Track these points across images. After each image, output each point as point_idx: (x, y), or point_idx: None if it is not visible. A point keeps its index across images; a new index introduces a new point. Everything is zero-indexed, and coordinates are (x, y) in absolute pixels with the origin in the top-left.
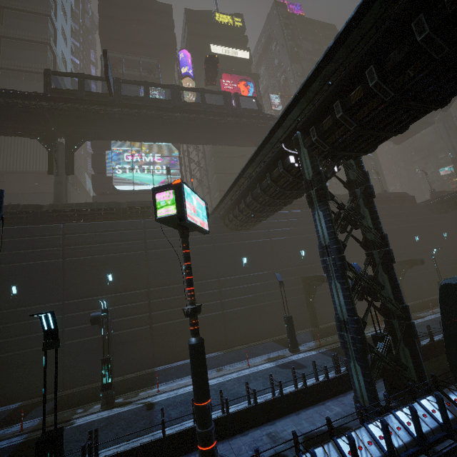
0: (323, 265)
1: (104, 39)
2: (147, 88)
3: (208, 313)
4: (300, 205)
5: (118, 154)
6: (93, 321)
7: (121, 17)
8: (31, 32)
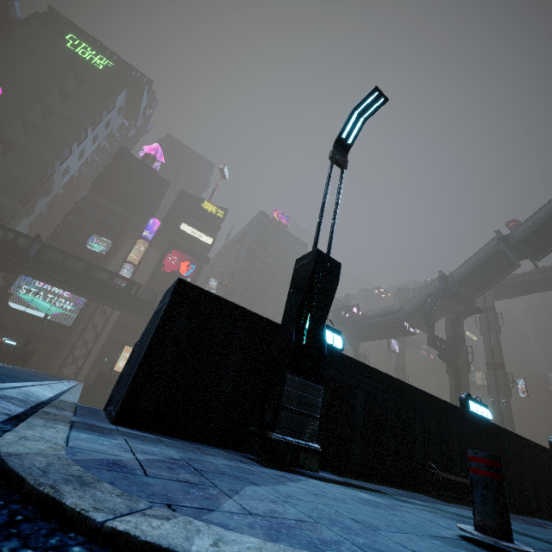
0: None
1: (95, 186)
2: (67, 258)
3: None
4: None
5: None
6: None
7: (121, 177)
8: (46, 150)
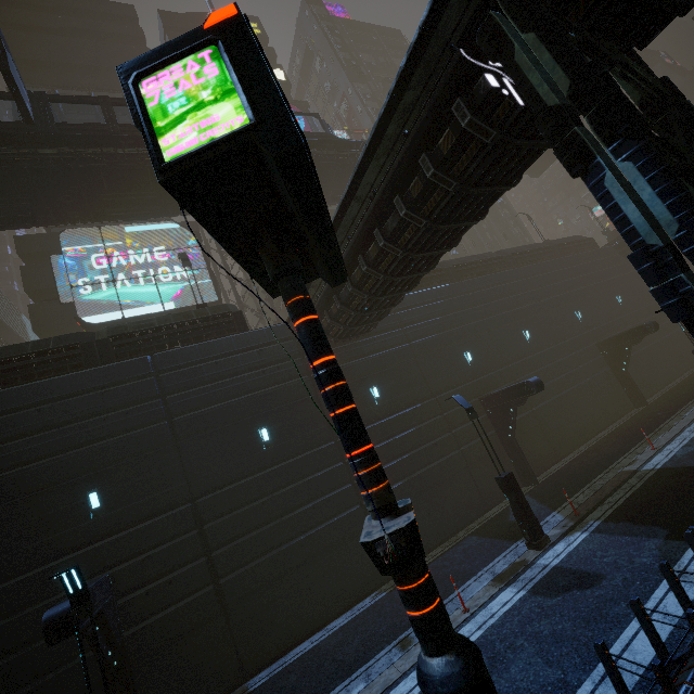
0: (667, 301)
1: None
2: (108, 107)
3: (334, 515)
4: (440, 277)
5: (79, 258)
6: (51, 634)
7: (40, 25)
8: None
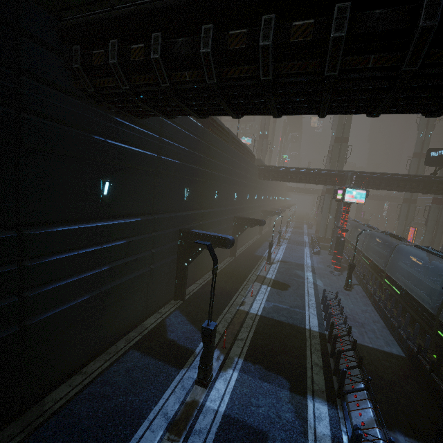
0: None
1: None
2: None
3: None
4: None
5: None
6: None
7: None
8: None
